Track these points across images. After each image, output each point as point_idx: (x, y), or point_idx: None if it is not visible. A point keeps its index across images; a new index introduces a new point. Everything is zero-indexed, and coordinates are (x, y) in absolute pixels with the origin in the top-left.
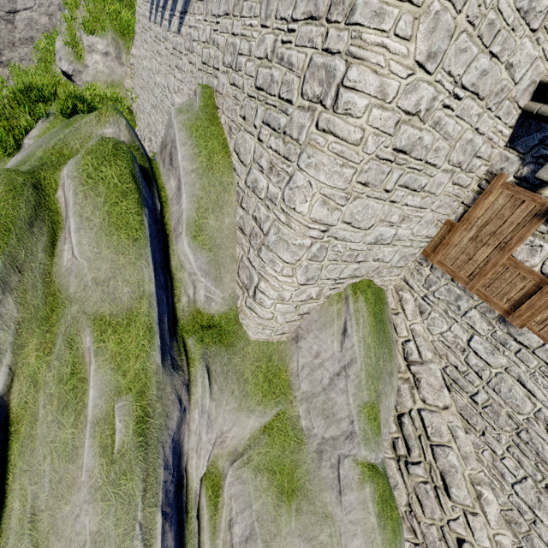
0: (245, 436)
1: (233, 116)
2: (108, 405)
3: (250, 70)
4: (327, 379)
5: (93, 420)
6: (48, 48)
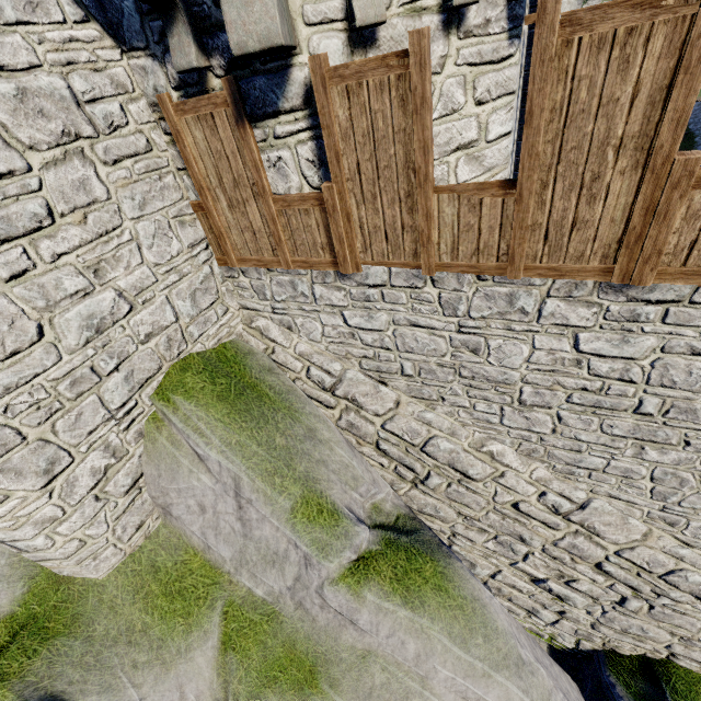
0: (210, 678)
1: None
2: None
3: None
4: (237, 523)
5: None
6: None
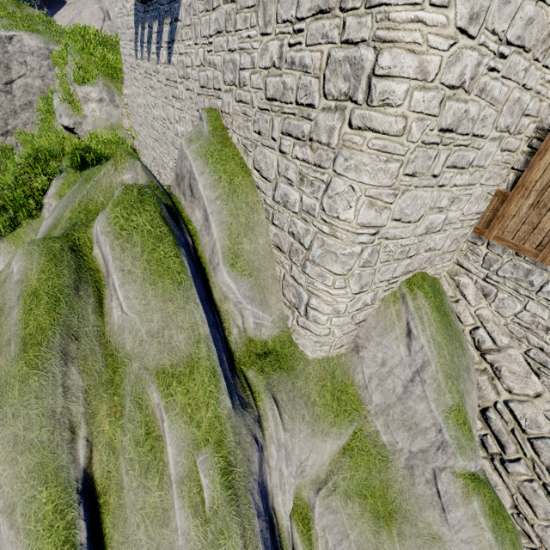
0: (324, 461)
1: (246, 134)
2: (189, 461)
3: (257, 83)
4: (400, 387)
5: (178, 479)
6: (46, 108)
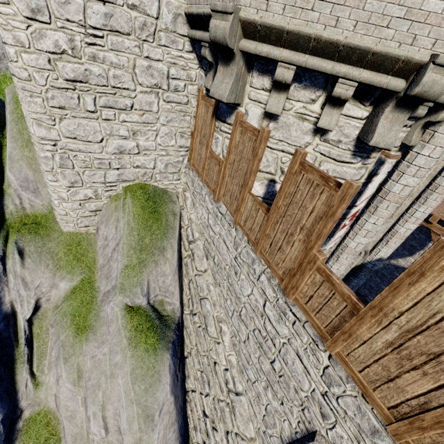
0: (61, 295)
1: None
2: None
3: None
4: (110, 254)
5: None
6: None
